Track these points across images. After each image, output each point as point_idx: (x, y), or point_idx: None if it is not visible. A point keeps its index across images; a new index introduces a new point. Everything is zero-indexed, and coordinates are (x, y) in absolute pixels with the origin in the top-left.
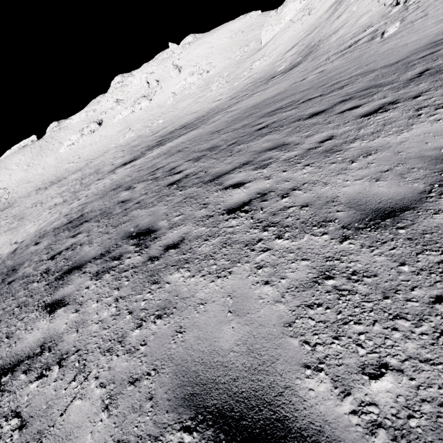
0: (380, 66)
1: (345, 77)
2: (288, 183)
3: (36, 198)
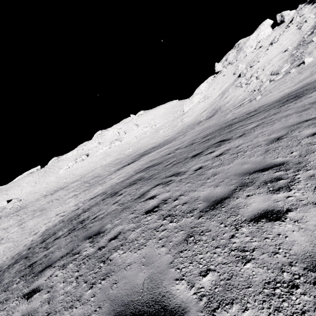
0: (266, 104)
1: (252, 109)
2: (268, 119)
3: (48, 199)
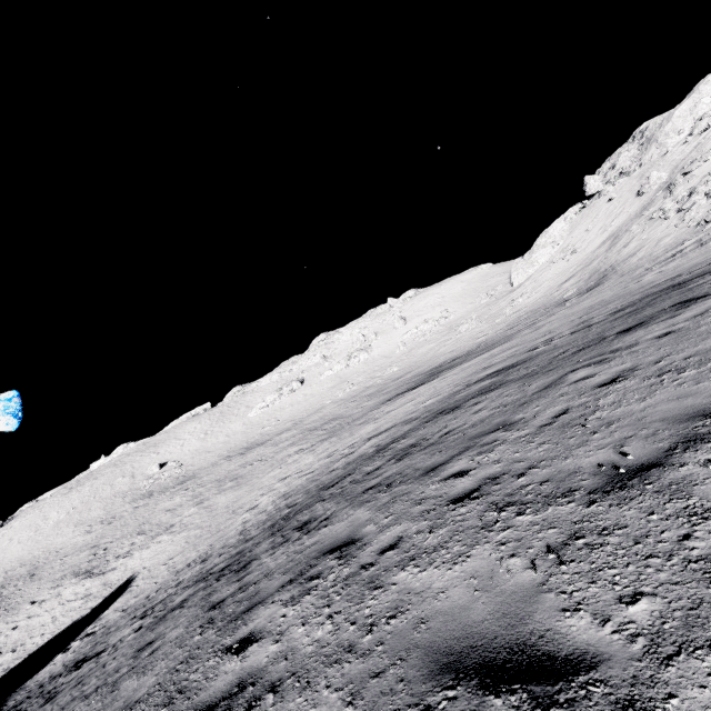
0: None
1: None
2: None
3: (238, 461)
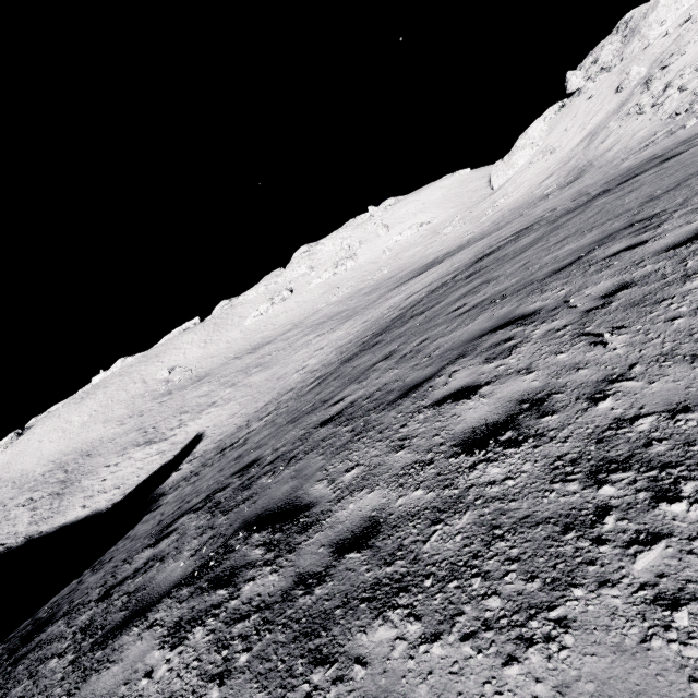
0: None
1: (687, 137)
2: None
3: (252, 357)
